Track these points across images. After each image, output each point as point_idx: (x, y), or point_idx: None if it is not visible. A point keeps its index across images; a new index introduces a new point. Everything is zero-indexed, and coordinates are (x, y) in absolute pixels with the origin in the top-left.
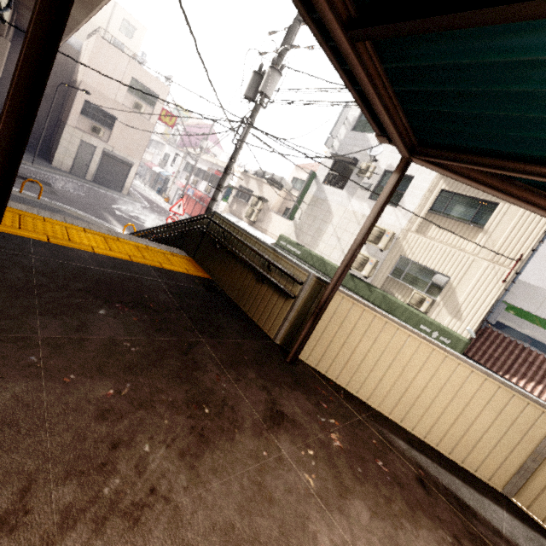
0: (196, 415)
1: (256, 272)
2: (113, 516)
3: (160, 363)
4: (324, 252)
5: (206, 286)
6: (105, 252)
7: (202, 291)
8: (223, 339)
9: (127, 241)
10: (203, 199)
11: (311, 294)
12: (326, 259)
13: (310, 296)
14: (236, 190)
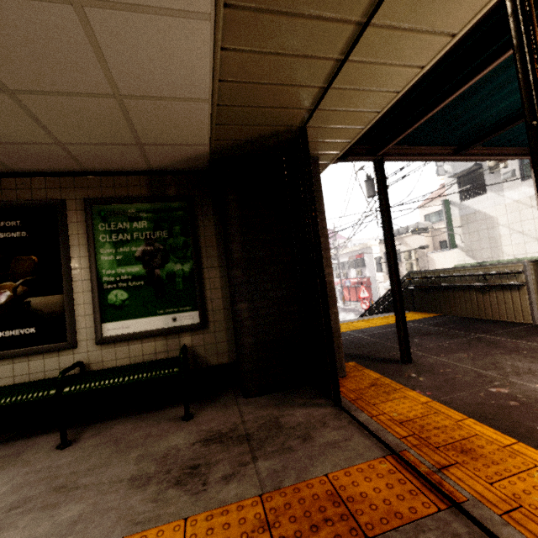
0: (520, 354)
1: (476, 288)
2: (520, 374)
3: (472, 346)
4: (515, 252)
5: (443, 318)
6: (374, 325)
7: (446, 321)
8: (493, 332)
9: (373, 319)
10: (360, 282)
11: (537, 275)
12: (524, 258)
13: (537, 276)
14: (383, 258)
